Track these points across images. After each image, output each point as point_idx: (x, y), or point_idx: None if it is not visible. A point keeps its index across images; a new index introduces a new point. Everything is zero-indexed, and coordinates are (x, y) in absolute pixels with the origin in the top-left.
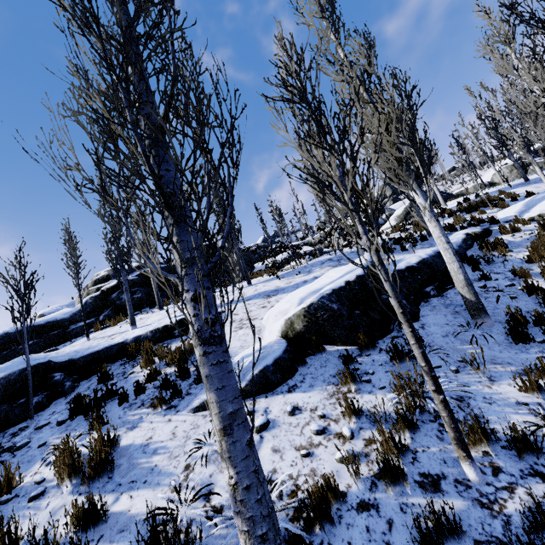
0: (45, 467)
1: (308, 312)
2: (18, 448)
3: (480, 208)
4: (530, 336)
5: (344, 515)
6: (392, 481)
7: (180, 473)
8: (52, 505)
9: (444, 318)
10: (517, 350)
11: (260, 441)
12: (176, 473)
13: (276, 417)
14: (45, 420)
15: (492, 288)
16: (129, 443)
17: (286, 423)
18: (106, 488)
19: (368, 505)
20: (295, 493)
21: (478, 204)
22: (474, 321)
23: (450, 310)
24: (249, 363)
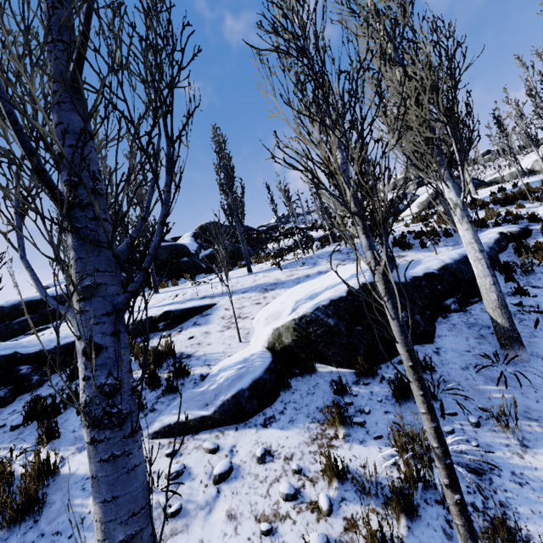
0: None
1: (299, 325)
2: None
3: (518, 200)
4: None
5: None
6: None
7: None
8: None
9: (466, 342)
10: None
11: (215, 497)
12: None
13: (241, 463)
14: (2, 420)
15: (529, 307)
16: (72, 471)
17: (252, 474)
18: (26, 537)
19: None
20: None
21: (515, 196)
22: (504, 352)
23: (473, 332)
24: (224, 380)
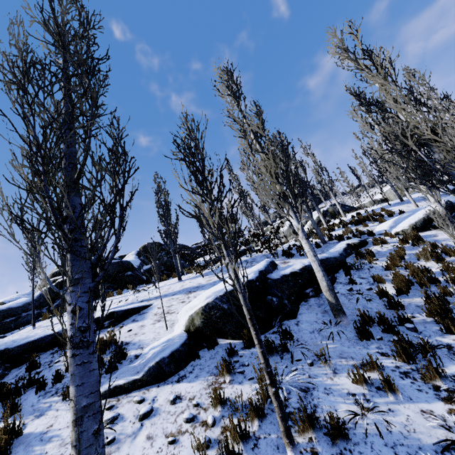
0: None
1: (205, 310)
2: None
3: (366, 221)
4: (373, 334)
5: None
6: None
7: None
8: None
9: (315, 316)
10: (361, 346)
11: (139, 429)
12: None
13: (159, 406)
14: None
15: (356, 291)
16: (32, 430)
17: (166, 411)
18: None
19: None
20: None
21: (364, 218)
22: (336, 319)
23: (321, 309)
24: (151, 354)
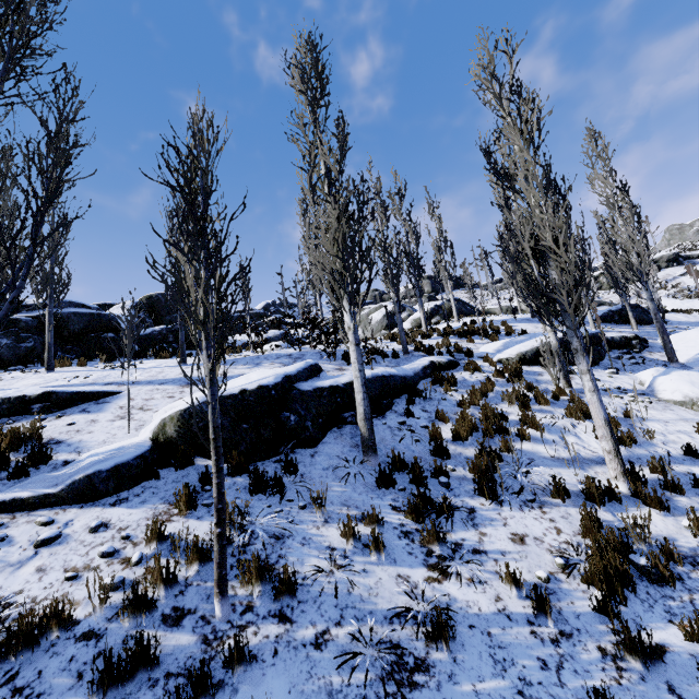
0: None
1: (183, 416)
2: None
3: (476, 335)
4: (398, 483)
5: (59, 644)
6: (135, 612)
7: None
8: None
9: (341, 449)
10: (375, 494)
11: (30, 557)
12: None
13: (72, 532)
14: None
15: (408, 426)
16: None
17: (78, 541)
18: None
19: (93, 635)
20: (23, 618)
21: (475, 330)
22: (363, 458)
23: (353, 441)
24: (86, 463)
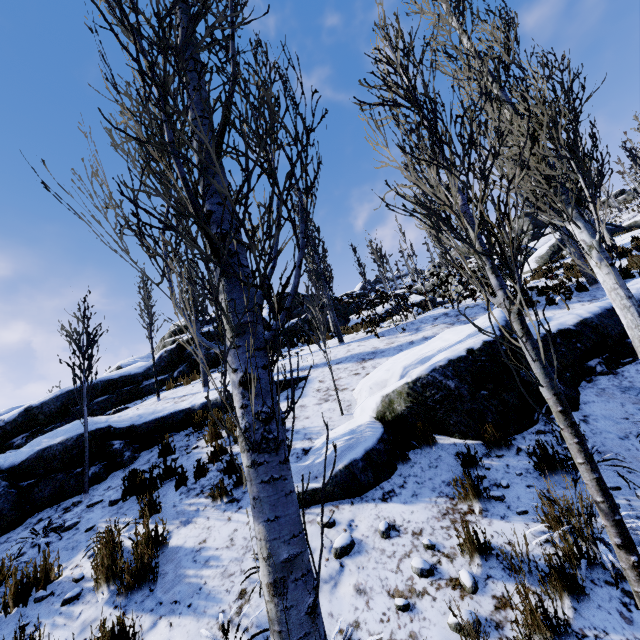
0: (87, 559)
1: (413, 389)
2: (66, 528)
3: None
4: None
5: None
6: None
7: (232, 601)
8: (84, 616)
9: (621, 408)
10: None
11: (339, 571)
12: (228, 600)
13: (363, 537)
14: (99, 496)
15: None
16: (180, 543)
17: (377, 549)
18: (144, 604)
19: None
20: None
21: None
22: None
23: (629, 396)
24: (331, 452)
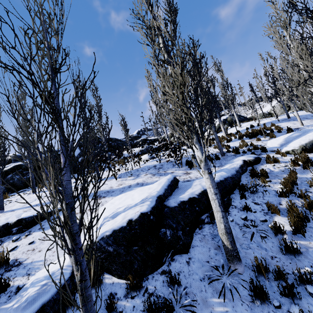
0: None
1: (88, 250)
2: None
3: (258, 135)
4: (270, 295)
5: None
6: None
7: None
8: None
9: (208, 252)
10: None
11: None
12: None
13: None
14: None
15: (250, 221)
16: None
17: None
18: None
19: None
20: None
21: (257, 132)
22: (229, 263)
23: (214, 243)
24: (24, 300)
